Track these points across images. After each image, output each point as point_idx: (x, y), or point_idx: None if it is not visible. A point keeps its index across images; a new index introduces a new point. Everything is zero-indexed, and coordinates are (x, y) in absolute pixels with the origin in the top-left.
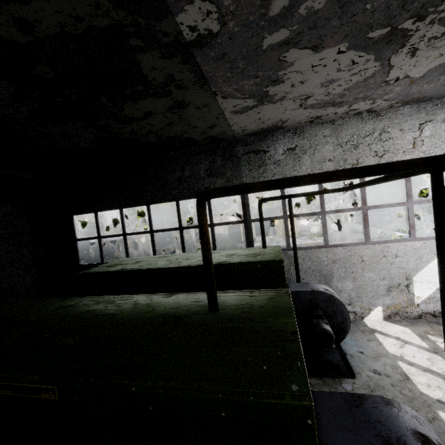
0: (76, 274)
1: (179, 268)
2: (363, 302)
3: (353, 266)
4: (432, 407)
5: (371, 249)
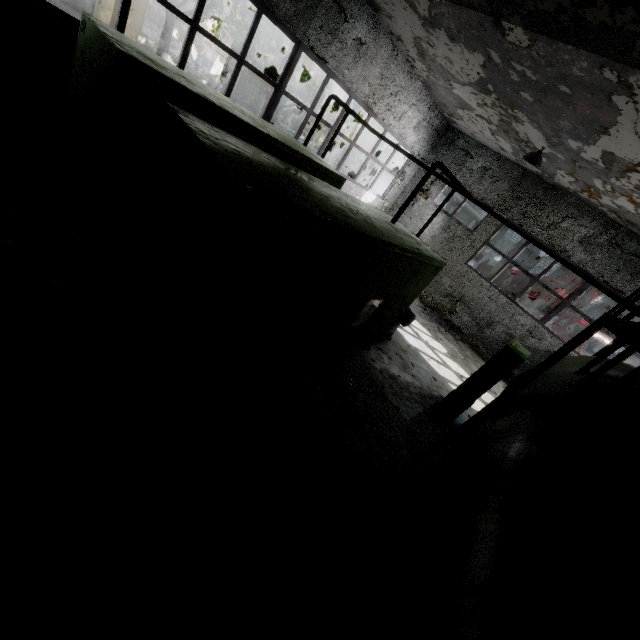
0: (121, 53)
1: (282, 144)
2: None
3: None
4: None
5: None
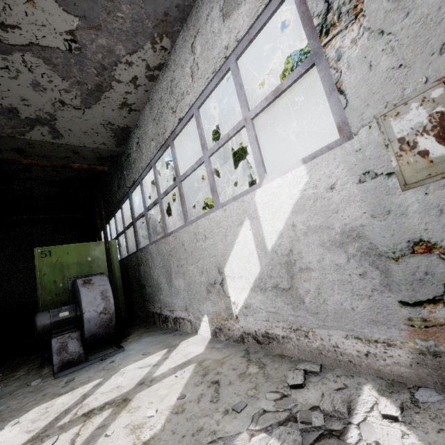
0: None
1: None
2: (194, 307)
3: (181, 258)
4: (0, 423)
5: (187, 232)
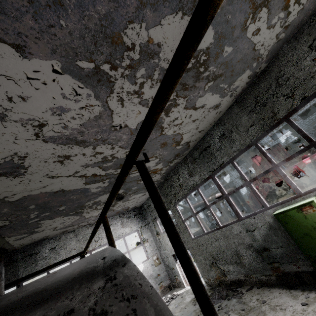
0: None
1: None
2: None
3: None
4: None
5: None
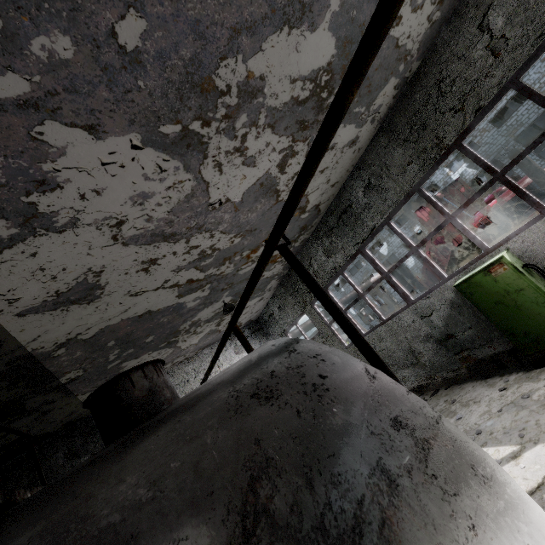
0: None
1: None
2: None
3: None
4: None
5: None
